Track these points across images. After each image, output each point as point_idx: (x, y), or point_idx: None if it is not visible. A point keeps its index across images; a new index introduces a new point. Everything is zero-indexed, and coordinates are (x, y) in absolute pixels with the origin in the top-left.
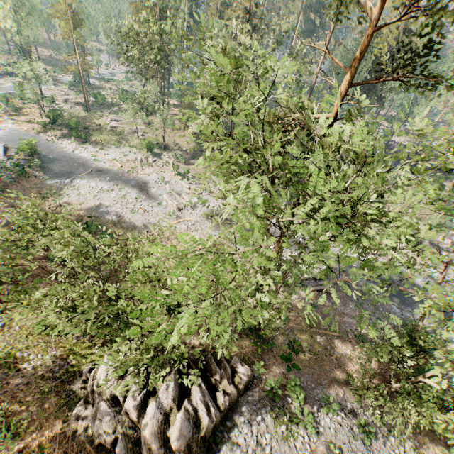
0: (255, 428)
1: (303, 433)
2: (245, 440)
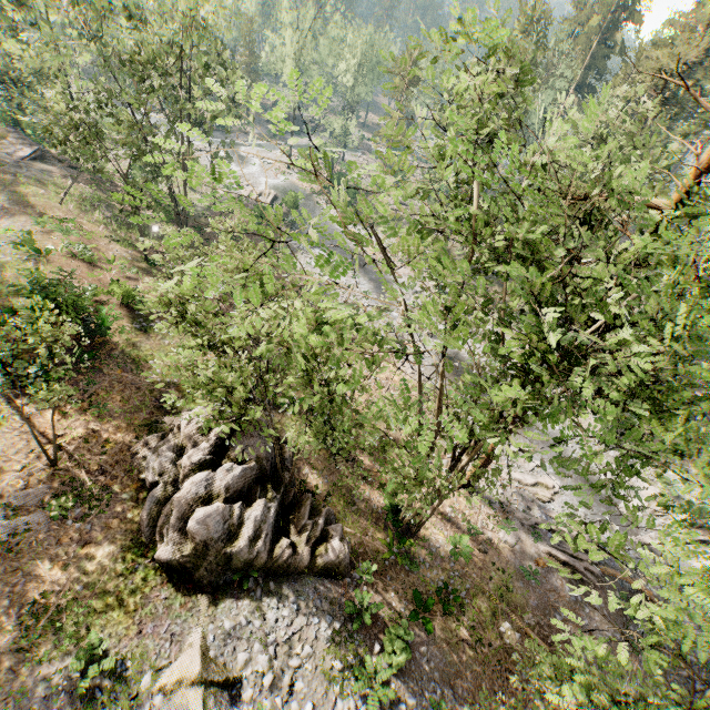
0: (299, 624)
1: (361, 702)
2: (275, 621)
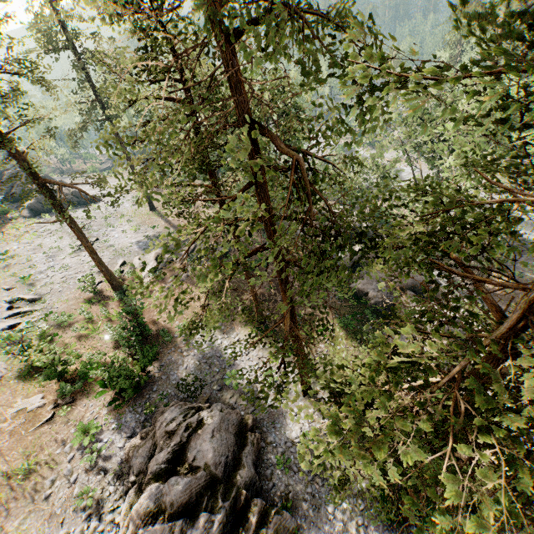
0: None
1: None
2: None
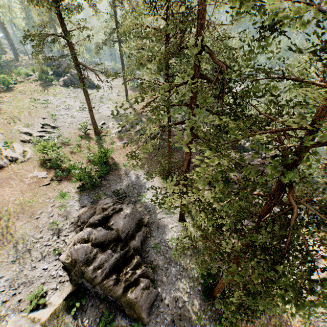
0: None
1: None
2: None
